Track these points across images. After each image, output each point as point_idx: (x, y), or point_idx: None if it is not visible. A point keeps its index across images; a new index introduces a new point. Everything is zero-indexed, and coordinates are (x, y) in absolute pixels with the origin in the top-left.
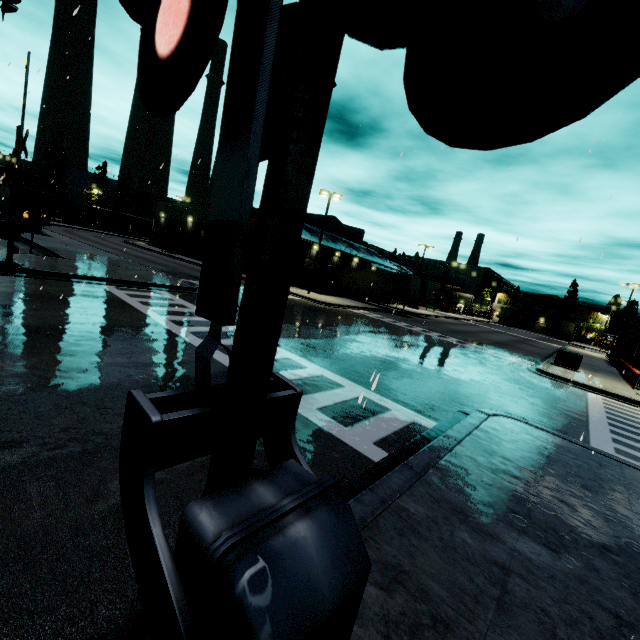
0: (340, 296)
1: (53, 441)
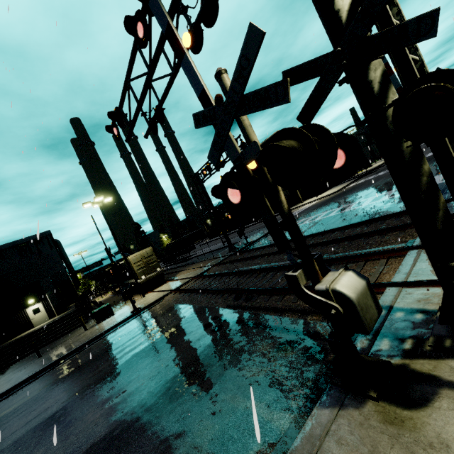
0: (324, 191)
1: (377, 214)
